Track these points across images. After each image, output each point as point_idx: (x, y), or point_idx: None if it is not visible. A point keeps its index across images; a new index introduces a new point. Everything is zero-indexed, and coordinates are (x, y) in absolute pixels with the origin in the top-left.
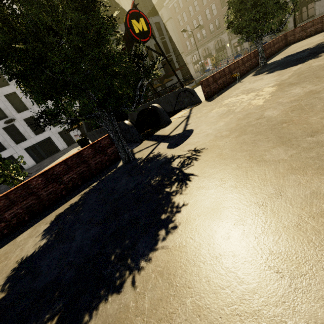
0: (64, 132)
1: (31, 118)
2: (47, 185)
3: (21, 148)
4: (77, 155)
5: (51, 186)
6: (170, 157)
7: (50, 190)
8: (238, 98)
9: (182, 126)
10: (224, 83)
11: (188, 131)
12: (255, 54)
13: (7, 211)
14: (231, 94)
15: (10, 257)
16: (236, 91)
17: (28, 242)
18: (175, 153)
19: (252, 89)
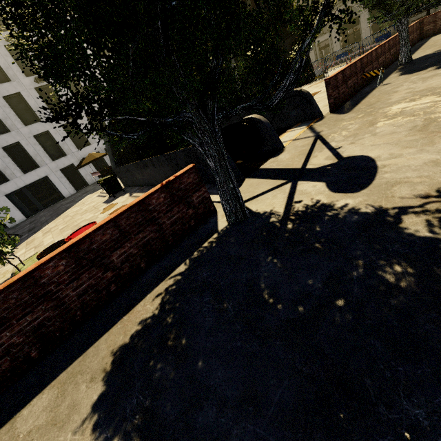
0: (69, 170)
1: (15, 145)
2: (79, 275)
3: None
4: (138, 207)
5: (86, 275)
6: (373, 211)
7: (85, 284)
8: (424, 102)
9: (324, 152)
10: (354, 87)
11: (356, 159)
12: (389, 46)
13: None
14: (390, 100)
15: None
16: (396, 94)
17: None
18: (379, 201)
19: (440, 87)
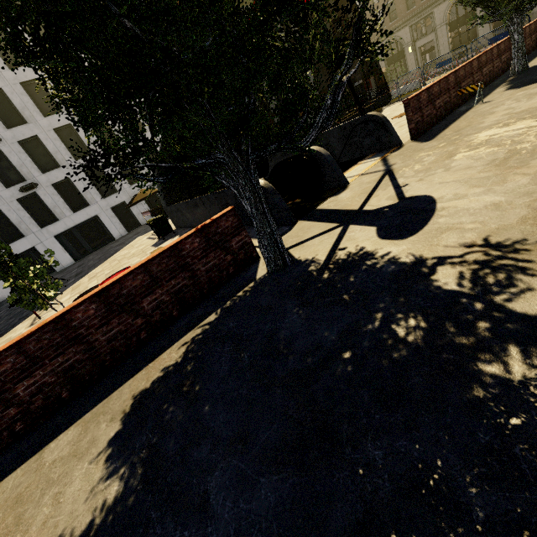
0: (120, 208)
1: (65, 182)
2: (109, 320)
3: (48, 235)
4: (170, 252)
5: (116, 320)
6: (412, 260)
7: (115, 329)
8: (517, 128)
9: (388, 191)
10: (445, 107)
11: (417, 199)
12: (500, 51)
13: (21, 382)
14: (482, 124)
15: (27, 522)
16: (491, 117)
17: (71, 476)
18: (421, 250)
19: None
